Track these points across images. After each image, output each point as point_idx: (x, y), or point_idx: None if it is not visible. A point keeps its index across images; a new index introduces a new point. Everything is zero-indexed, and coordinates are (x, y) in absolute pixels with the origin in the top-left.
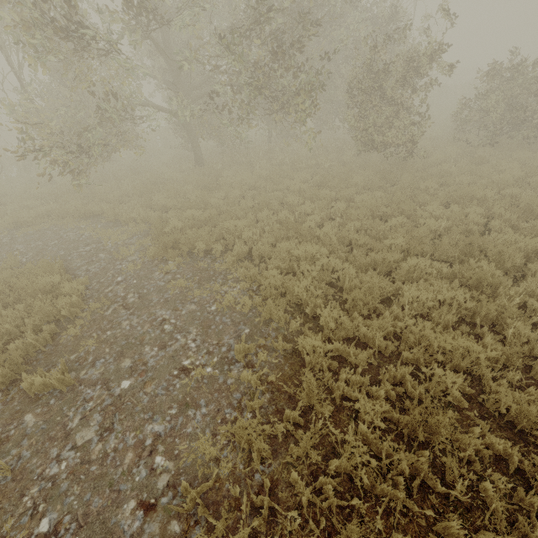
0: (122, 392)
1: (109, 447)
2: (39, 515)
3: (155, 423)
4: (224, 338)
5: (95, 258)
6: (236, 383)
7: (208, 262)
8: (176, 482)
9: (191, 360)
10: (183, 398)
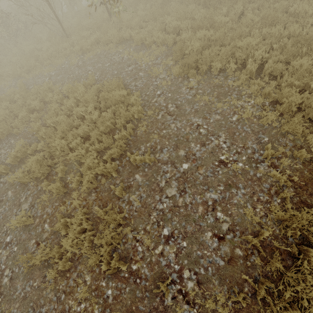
0: (184, 171)
1: (187, 201)
2: (161, 226)
3: (211, 193)
4: (248, 143)
5: (137, 76)
6: (264, 177)
7: (222, 80)
8: (234, 229)
9: (225, 156)
10: (226, 181)
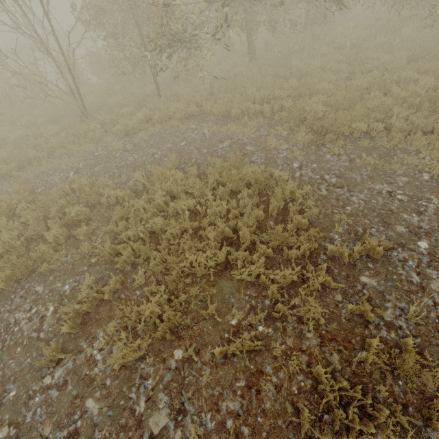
0: (429, 251)
1: None
2: None
3: None
4: None
5: (246, 151)
6: None
7: (368, 141)
8: None
9: None
10: None
